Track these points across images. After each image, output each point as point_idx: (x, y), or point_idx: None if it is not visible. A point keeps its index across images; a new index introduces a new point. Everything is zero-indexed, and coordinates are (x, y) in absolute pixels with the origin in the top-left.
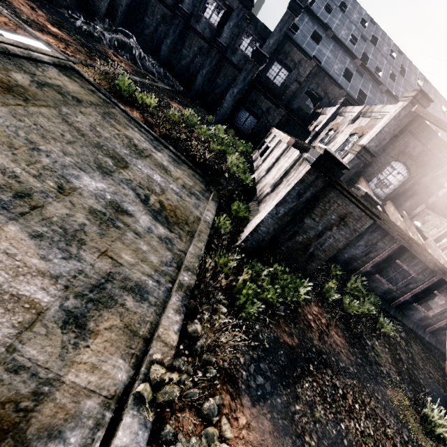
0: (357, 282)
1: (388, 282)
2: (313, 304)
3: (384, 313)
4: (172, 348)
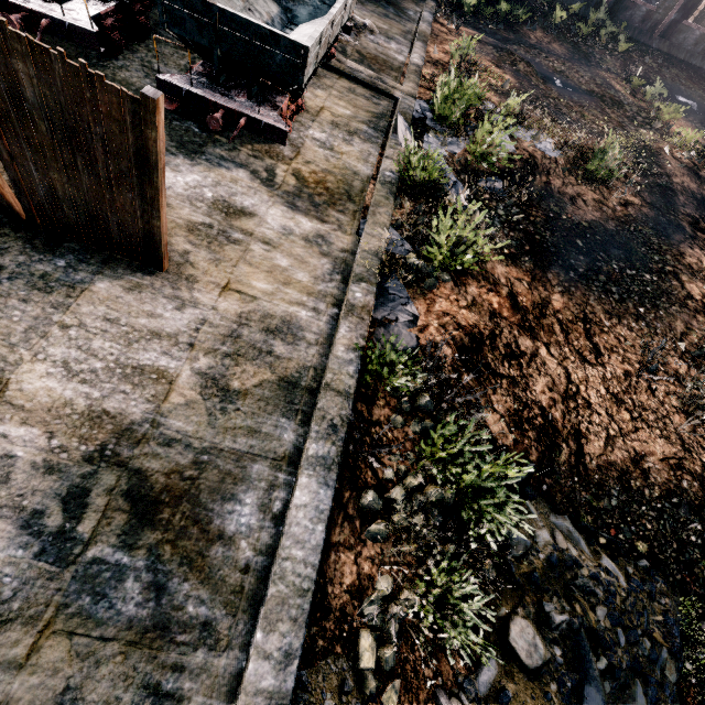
0: (600, 13)
1: (647, 3)
2: (539, 32)
3: (641, 48)
4: (434, 8)
